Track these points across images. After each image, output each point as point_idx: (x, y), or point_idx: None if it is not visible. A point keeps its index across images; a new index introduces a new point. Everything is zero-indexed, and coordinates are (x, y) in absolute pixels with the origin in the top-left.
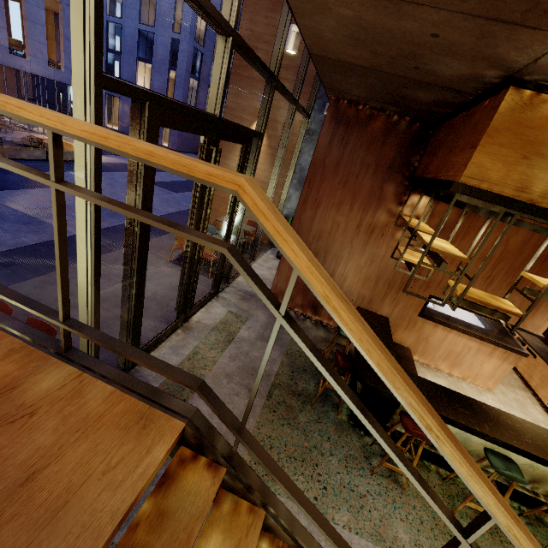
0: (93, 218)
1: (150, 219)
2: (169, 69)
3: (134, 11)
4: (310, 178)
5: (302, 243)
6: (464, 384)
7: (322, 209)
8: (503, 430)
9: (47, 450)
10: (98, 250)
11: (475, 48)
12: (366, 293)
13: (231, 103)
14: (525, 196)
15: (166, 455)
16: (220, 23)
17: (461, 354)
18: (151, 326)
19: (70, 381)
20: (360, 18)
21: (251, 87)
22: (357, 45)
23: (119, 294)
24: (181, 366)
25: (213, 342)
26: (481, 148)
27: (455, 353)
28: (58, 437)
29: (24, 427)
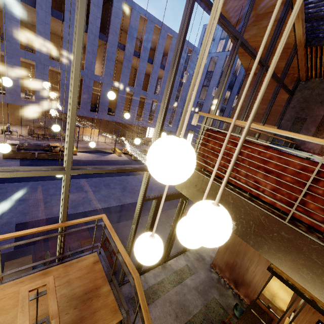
0: (134, 231)
1: (125, 271)
2: None
3: (197, 95)
4: None
5: (143, 293)
6: None
7: None
8: None
9: (99, 307)
10: (133, 238)
11: None
12: None
13: None
14: (308, 293)
15: (115, 323)
16: None
17: None
18: None
19: (108, 291)
20: None
21: None
22: None
23: None
24: (154, 286)
25: (172, 279)
26: None
27: None
28: (101, 305)
29: (98, 299)
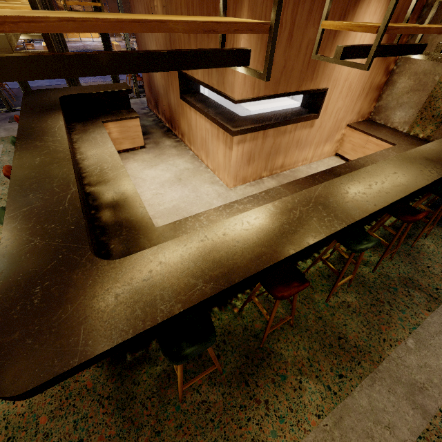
0: None
1: None
2: None
3: None
4: None
5: None
6: (208, 175)
7: (135, 4)
8: (34, 119)
9: None
10: None
11: None
12: (164, 83)
13: None
14: None
15: None
16: None
17: (207, 141)
18: None
19: None
20: None
21: None
22: None
23: None
24: None
25: None
26: None
27: (204, 139)
28: None
29: None
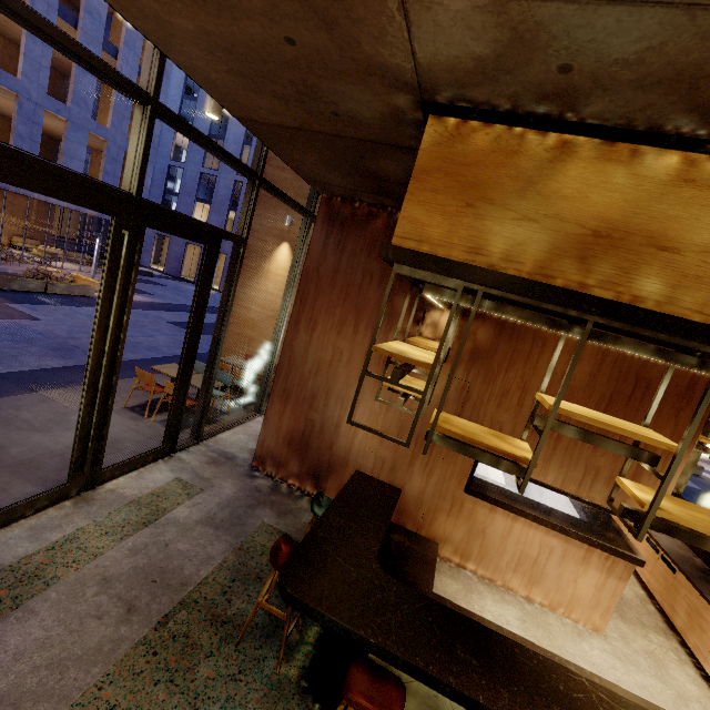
0: None
1: None
2: (229, 210)
3: (198, 156)
4: (302, 291)
5: None
6: (552, 618)
7: (319, 331)
8: (540, 704)
9: None
10: None
11: (344, 53)
12: (387, 454)
13: (254, 224)
14: (482, 260)
15: None
16: (122, 84)
17: (540, 561)
18: (22, 493)
19: None
20: (207, 31)
21: (276, 208)
22: (254, 88)
23: (6, 445)
24: (27, 560)
25: (117, 522)
26: (410, 197)
27: (530, 558)
28: None
29: None
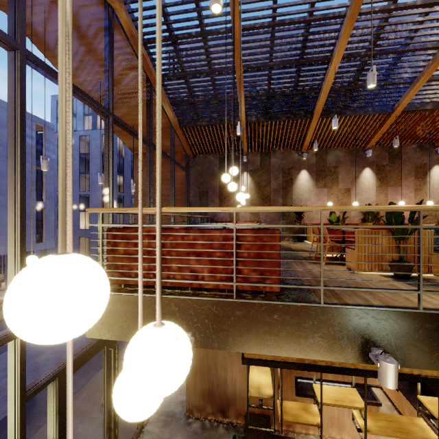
0: None
1: None
2: None
3: (75, 186)
4: None
5: None
6: None
7: None
8: None
9: None
10: None
11: None
12: None
13: None
14: (279, 358)
15: None
16: None
17: (340, 418)
18: None
19: None
20: None
21: None
22: None
23: None
24: None
25: None
26: None
27: (336, 418)
28: None
29: None
